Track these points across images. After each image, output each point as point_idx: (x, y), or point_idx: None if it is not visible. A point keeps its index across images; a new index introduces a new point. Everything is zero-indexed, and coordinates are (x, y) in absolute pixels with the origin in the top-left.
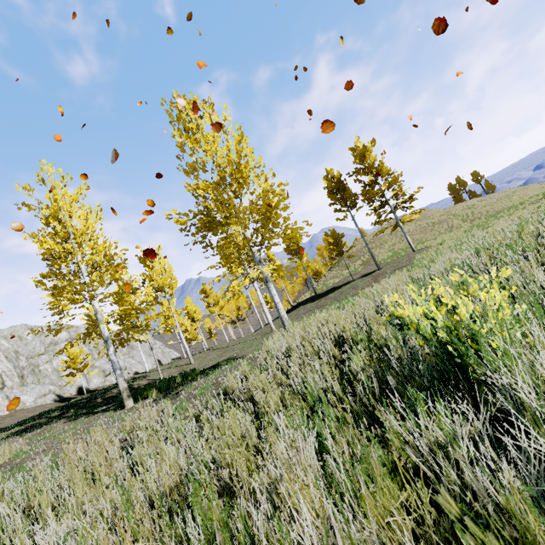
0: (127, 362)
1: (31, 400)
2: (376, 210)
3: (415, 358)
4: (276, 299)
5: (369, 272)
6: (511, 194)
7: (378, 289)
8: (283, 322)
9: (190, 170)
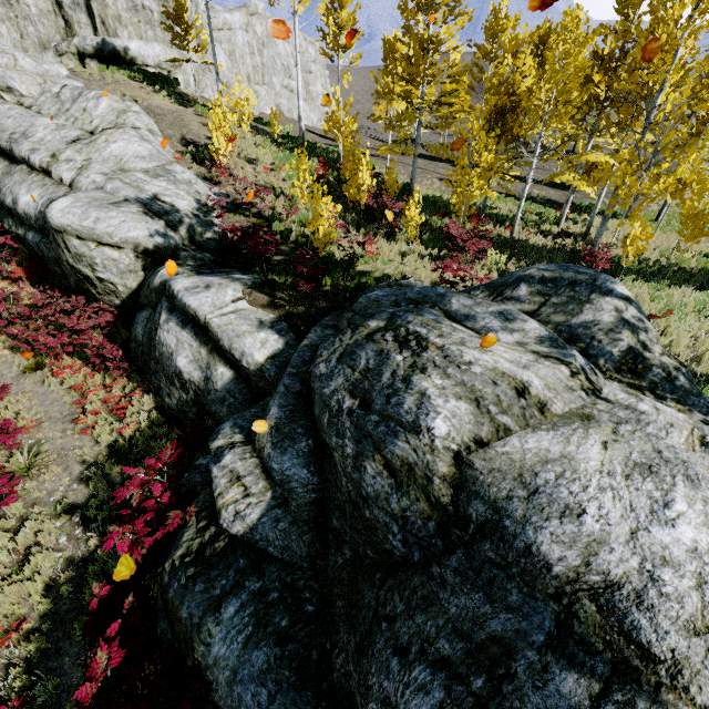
0: None
1: (315, 121)
2: None
3: None
4: None
5: None
6: None
7: None
8: None
9: None
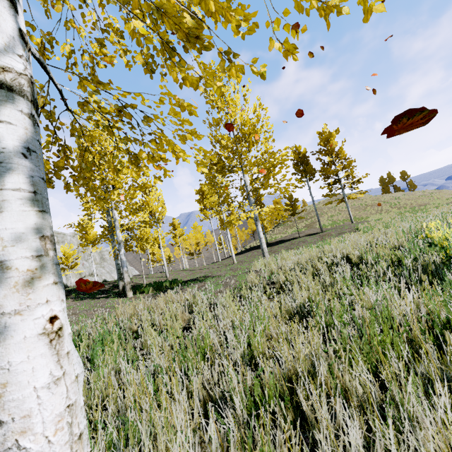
0: (98, 270)
1: None
2: (330, 185)
3: (427, 267)
4: (261, 234)
5: (312, 233)
6: (429, 194)
7: (356, 237)
8: (264, 253)
9: (213, 124)
